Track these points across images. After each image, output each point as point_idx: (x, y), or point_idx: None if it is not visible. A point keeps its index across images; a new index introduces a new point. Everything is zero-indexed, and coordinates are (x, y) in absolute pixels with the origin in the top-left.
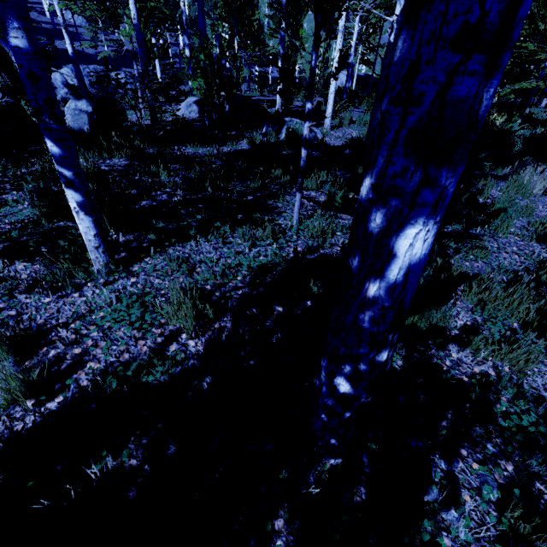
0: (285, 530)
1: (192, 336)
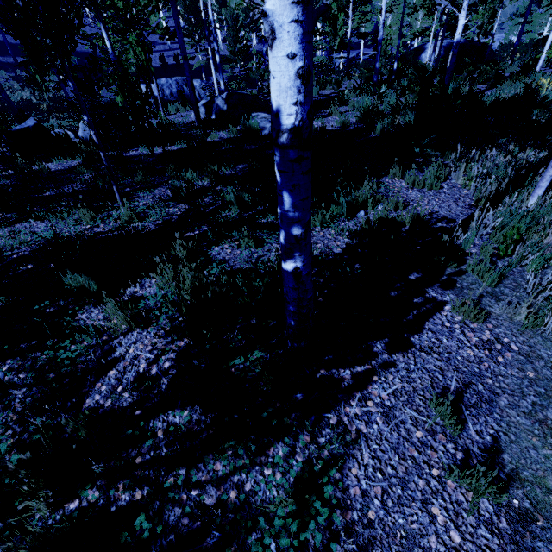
0: None
1: None
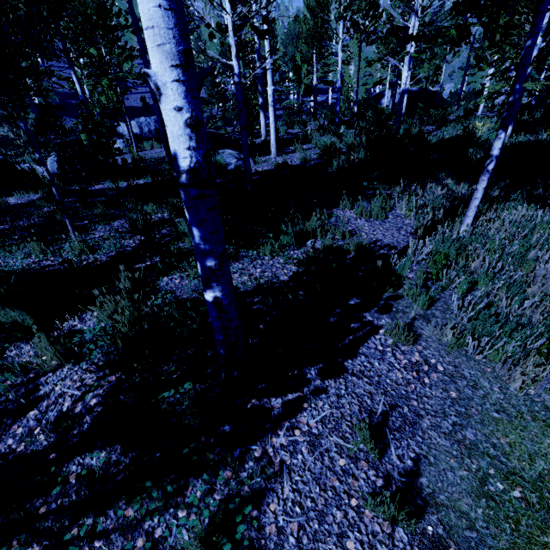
0: None
1: None
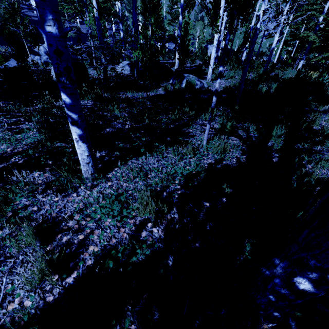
0: None
1: (154, 225)
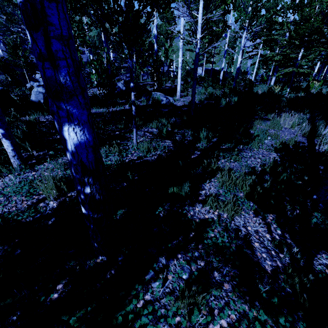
0: (61, 289)
1: (54, 199)
